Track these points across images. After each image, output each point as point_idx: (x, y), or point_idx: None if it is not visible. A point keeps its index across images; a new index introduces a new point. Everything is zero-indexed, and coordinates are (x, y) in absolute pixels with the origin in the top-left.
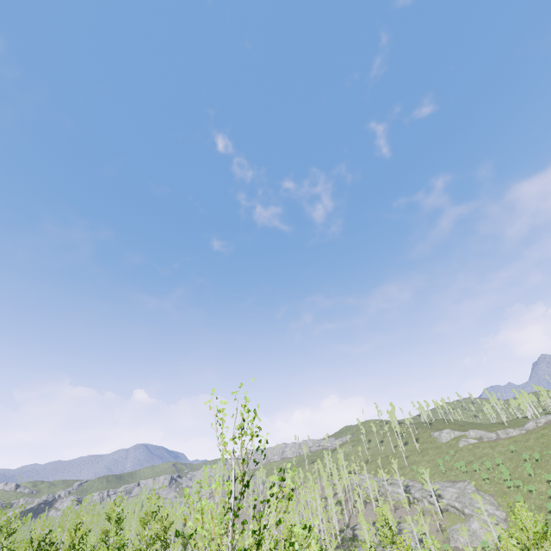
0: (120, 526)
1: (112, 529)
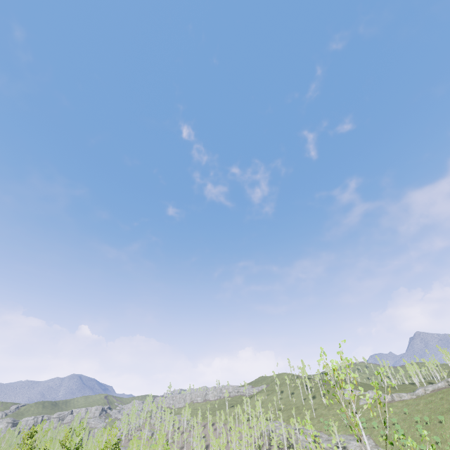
0: None
1: None
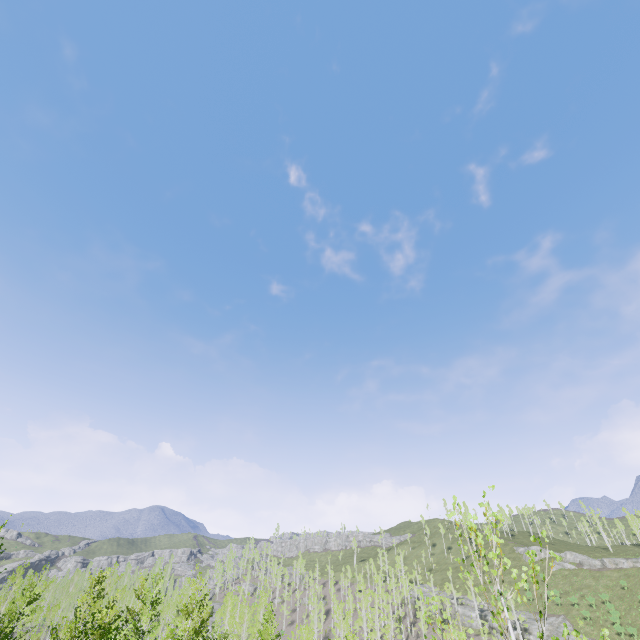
0: (156, 611)
1: (143, 611)
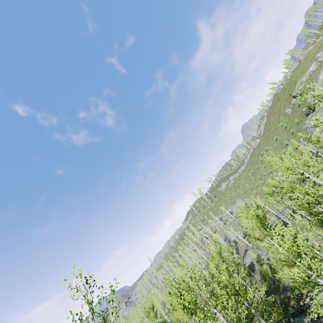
0: None
1: None
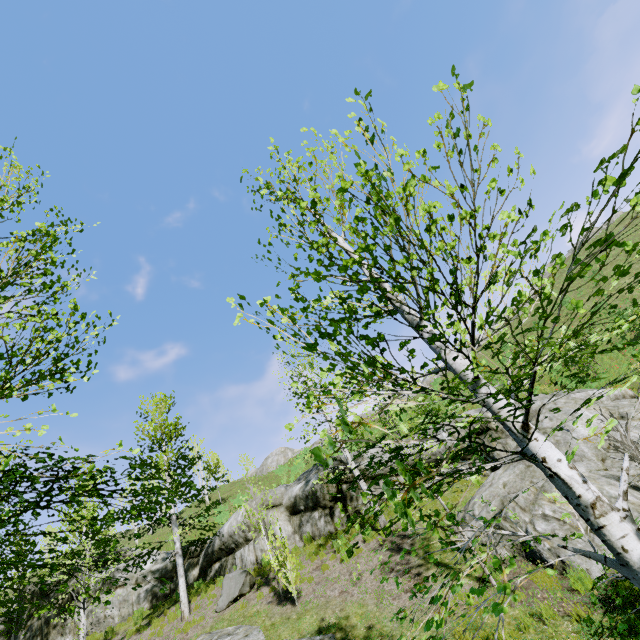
0: None
1: None
